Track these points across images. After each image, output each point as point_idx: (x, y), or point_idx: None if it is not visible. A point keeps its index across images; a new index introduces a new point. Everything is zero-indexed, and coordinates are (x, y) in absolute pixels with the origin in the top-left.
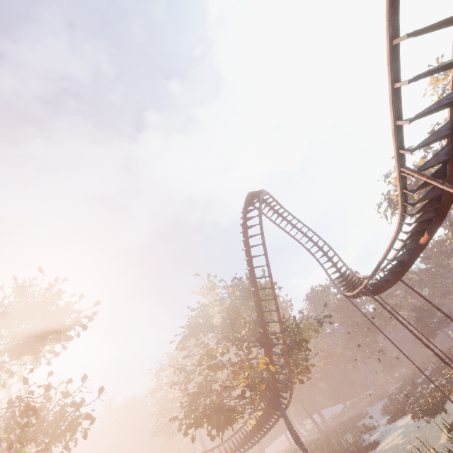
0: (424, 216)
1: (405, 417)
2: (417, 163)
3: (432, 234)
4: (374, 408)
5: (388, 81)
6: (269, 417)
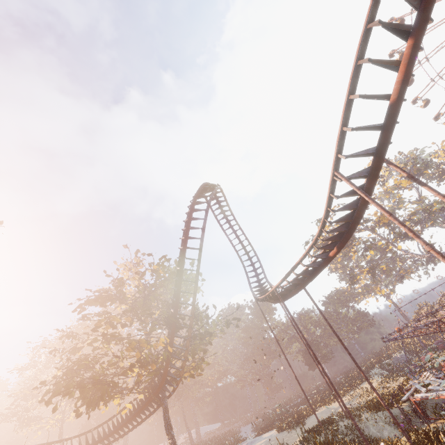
0: (338, 229)
1: (271, 431)
2: None
3: (339, 249)
4: (247, 427)
5: (347, 92)
6: (148, 405)
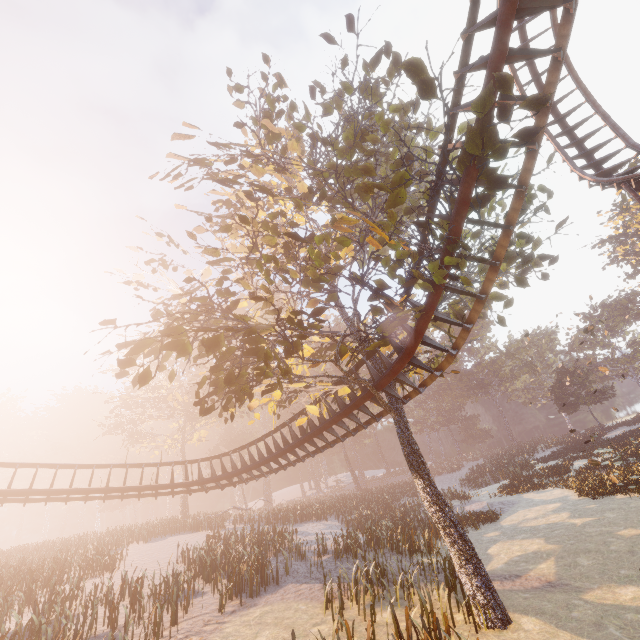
0: None
1: (542, 492)
2: None
3: None
4: (440, 479)
5: None
6: (348, 416)
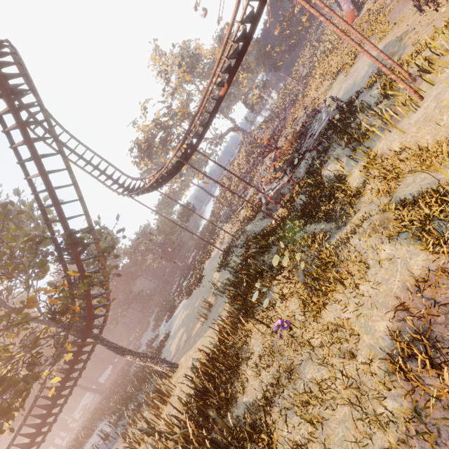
0: (233, 55)
1: (179, 307)
2: (156, 116)
3: (229, 84)
4: (144, 338)
5: None
6: (76, 363)
